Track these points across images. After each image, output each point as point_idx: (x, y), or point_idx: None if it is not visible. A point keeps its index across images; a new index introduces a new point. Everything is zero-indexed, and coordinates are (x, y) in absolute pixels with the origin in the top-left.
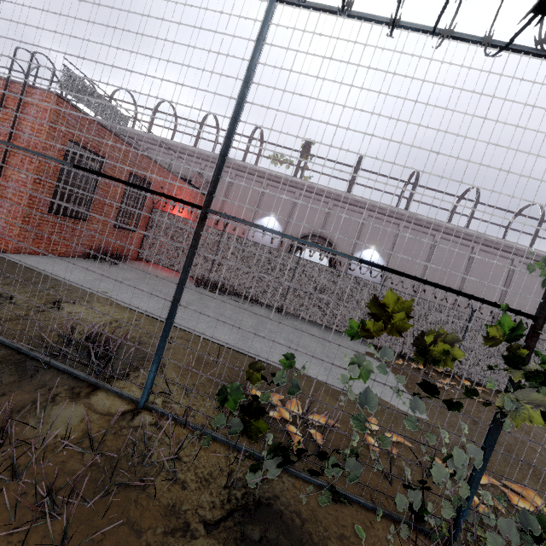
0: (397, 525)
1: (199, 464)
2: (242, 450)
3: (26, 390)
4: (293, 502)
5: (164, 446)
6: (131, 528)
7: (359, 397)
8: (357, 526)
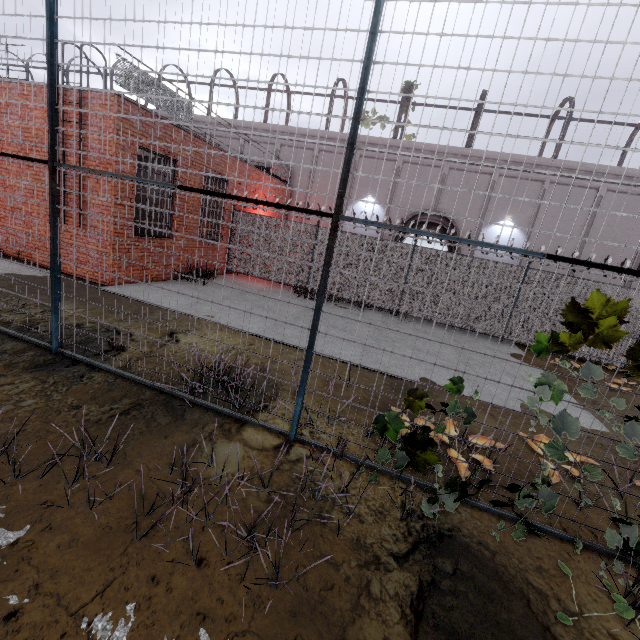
0: (599, 557)
1: (367, 496)
2: (412, 481)
3: (183, 430)
4: (476, 534)
5: (328, 479)
6: (327, 561)
7: (554, 424)
8: (559, 560)
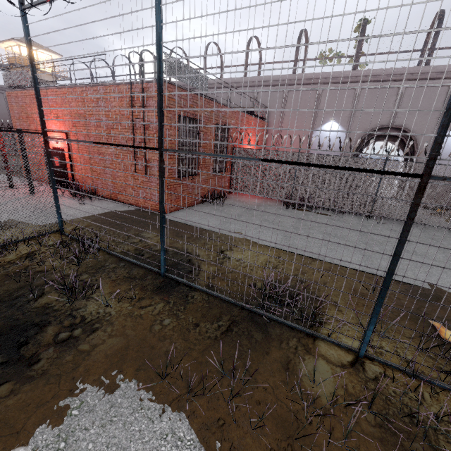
0: None
1: None
2: None
3: (275, 346)
4: None
5: (414, 402)
6: None
7: None
8: None
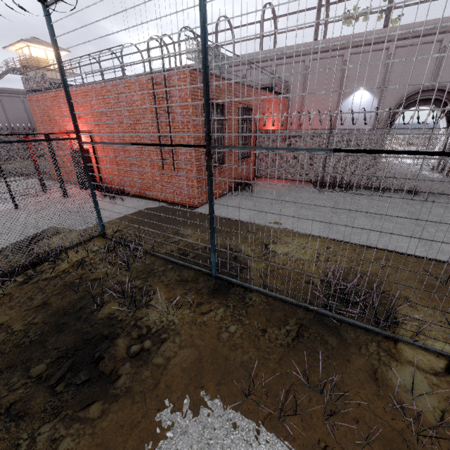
0: None
1: None
2: None
3: (354, 352)
4: None
5: None
6: None
7: None
8: None
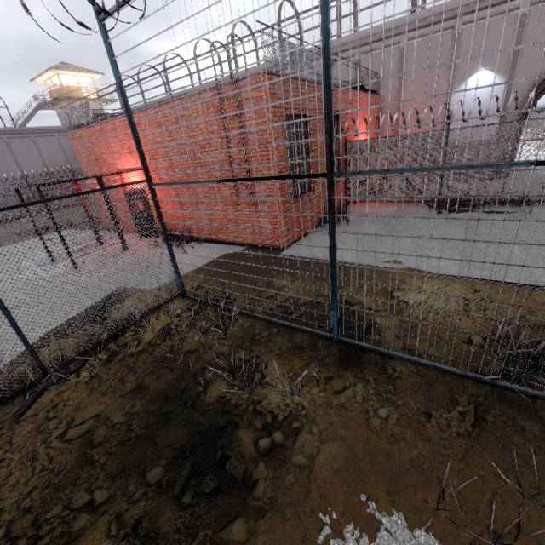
0: None
1: None
2: None
3: None
4: None
5: None
6: None
7: None
8: None
